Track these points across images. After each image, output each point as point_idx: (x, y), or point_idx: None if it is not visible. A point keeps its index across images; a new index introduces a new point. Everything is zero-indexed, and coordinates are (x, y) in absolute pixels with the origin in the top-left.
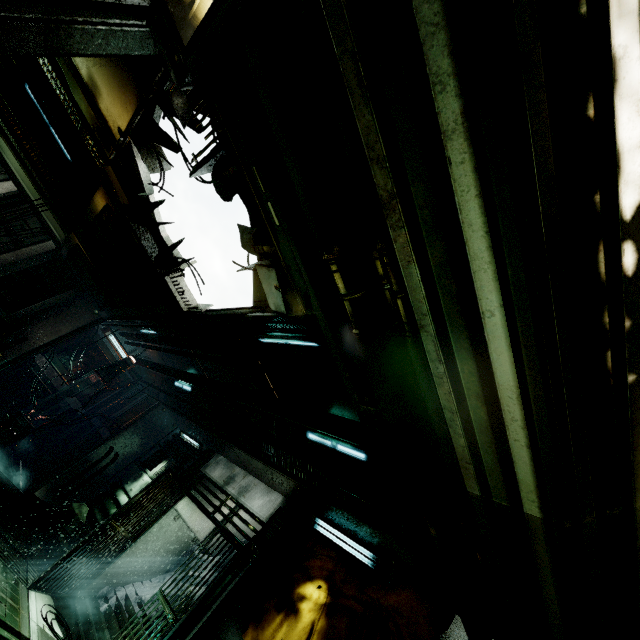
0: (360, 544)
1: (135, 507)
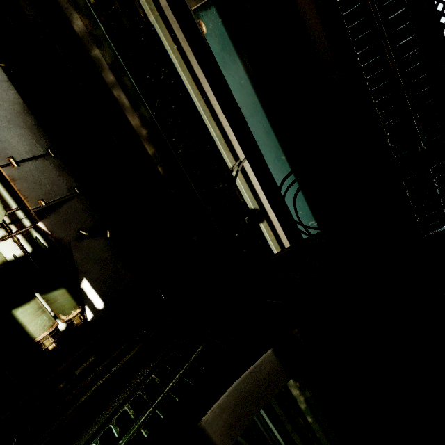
0: None
1: None
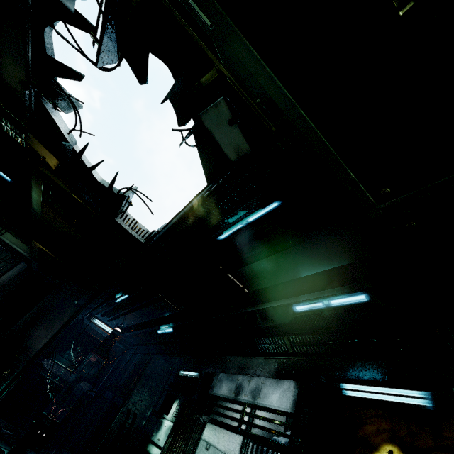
0: (403, 387)
1: None
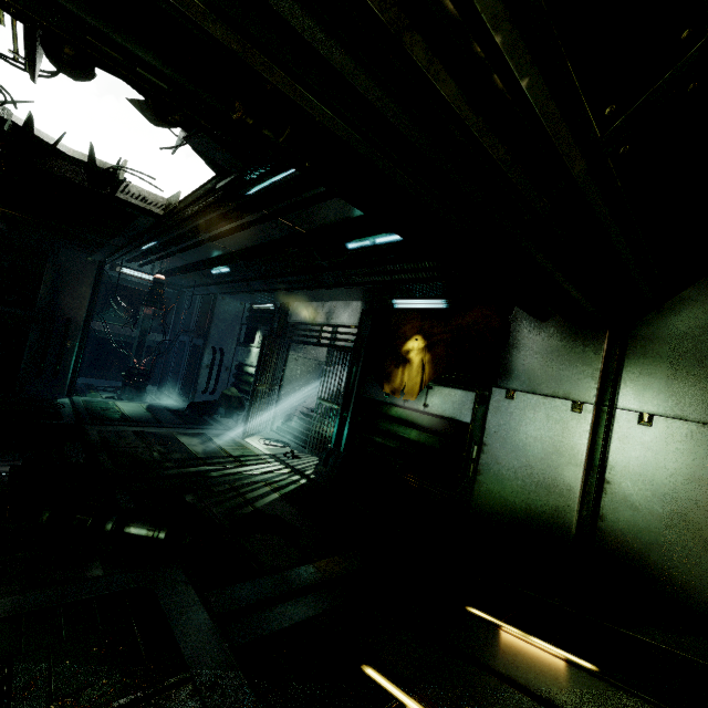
0: (432, 299)
1: (263, 370)
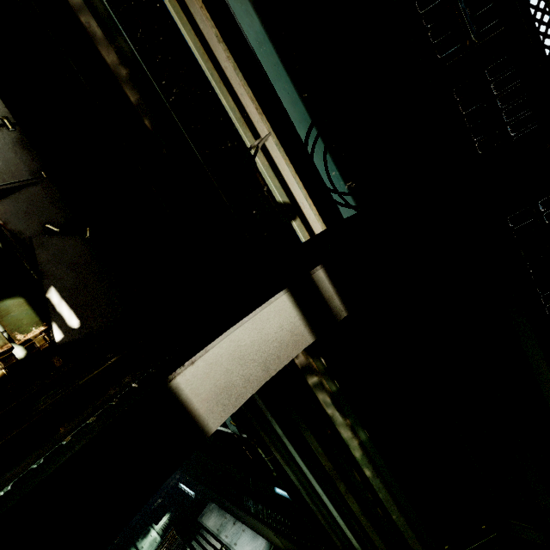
0: None
1: None
